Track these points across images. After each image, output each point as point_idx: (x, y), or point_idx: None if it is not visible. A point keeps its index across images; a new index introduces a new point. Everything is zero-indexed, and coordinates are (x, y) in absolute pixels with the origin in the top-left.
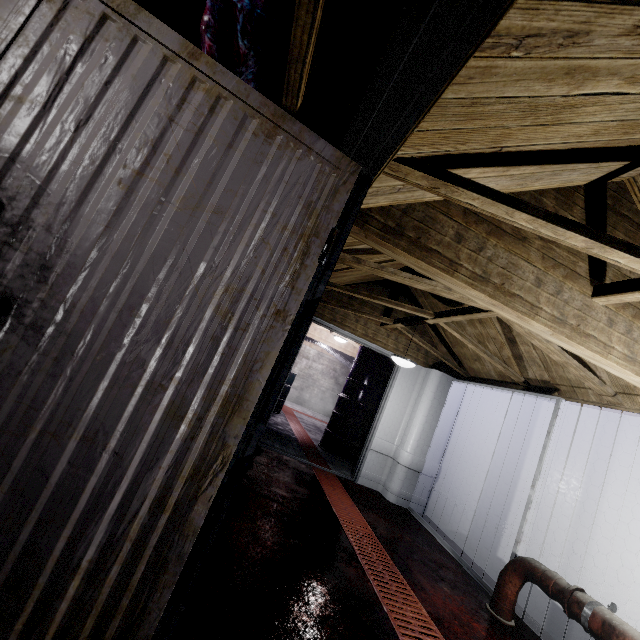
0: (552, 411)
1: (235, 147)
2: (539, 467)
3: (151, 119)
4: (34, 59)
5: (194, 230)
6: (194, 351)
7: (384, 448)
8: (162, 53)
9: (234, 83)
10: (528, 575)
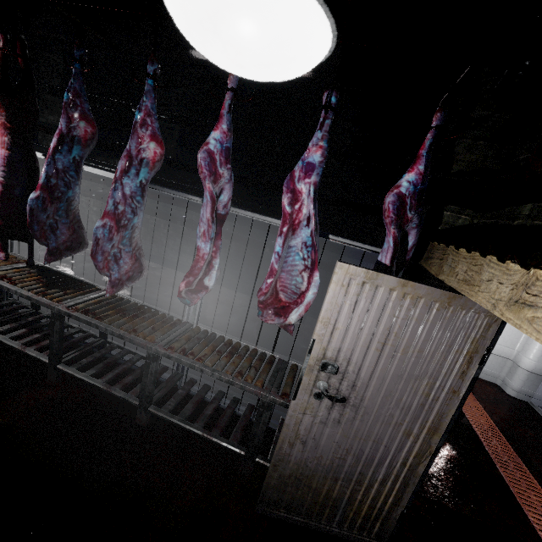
0: None
1: (427, 319)
2: None
3: (386, 319)
4: (341, 311)
5: (409, 361)
6: (413, 410)
7: (503, 352)
8: (388, 288)
9: (425, 290)
10: None
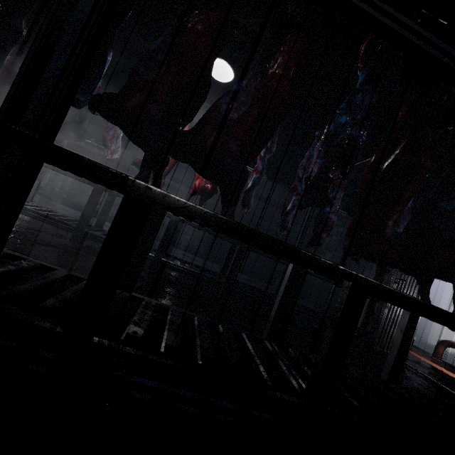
0: (451, 287)
1: None
2: (449, 309)
3: None
4: None
5: None
6: None
7: None
8: None
9: None
10: (448, 345)
